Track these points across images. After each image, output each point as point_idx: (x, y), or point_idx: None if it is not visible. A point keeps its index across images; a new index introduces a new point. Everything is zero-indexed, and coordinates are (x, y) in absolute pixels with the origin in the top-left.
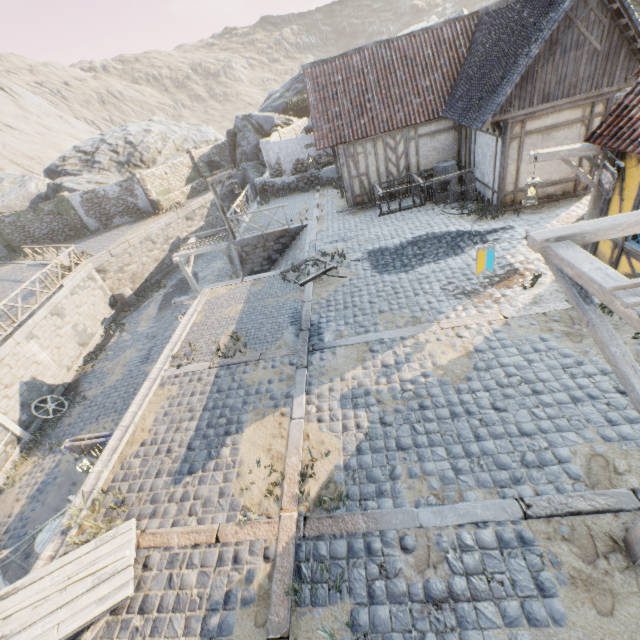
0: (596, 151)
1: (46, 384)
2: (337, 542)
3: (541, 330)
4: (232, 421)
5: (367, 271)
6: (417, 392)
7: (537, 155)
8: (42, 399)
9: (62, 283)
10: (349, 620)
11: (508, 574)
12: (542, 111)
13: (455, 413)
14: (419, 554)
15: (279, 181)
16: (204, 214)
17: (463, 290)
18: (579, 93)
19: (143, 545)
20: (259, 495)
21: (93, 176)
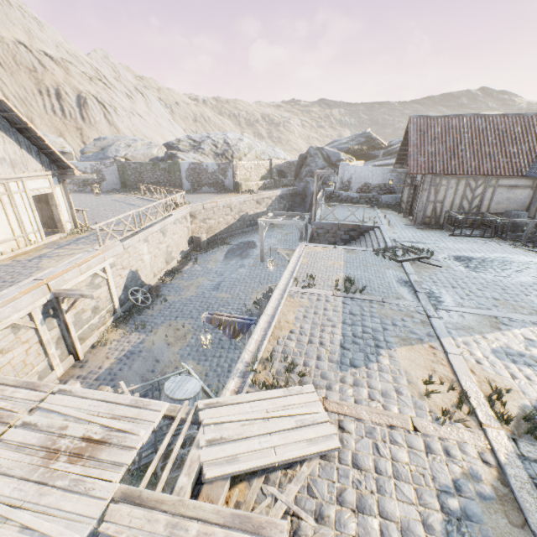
0: None
1: (141, 279)
2: None
3: None
4: (378, 338)
5: (460, 268)
6: None
7: None
8: (135, 289)
9: (171, 213)
10: None
11: None
12: None
13: None
14: None
15: (345, 194)
16: (268, 203)
17: None
18: None
19: (331, 409)
20: (443, 404)
21: (197, 156)
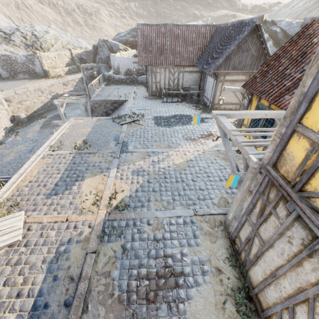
0: (244, 91)
1: None
2: (122, 221)
3: (215, 156)
4: (79, 176)
5: (152, 124)
6: (164, 172)
7: (225, 88)
8: None
9: None
10: (122, 244)
11: (185, 232)
12: (232, 73)
13: (177, 181)
14: (154, 226)
15: (117, 76)
16: (74, 84)
17: (190, 138)
18: (246, 70)
19: (28, 221)
20: (89, 204)
21: (9, 47)
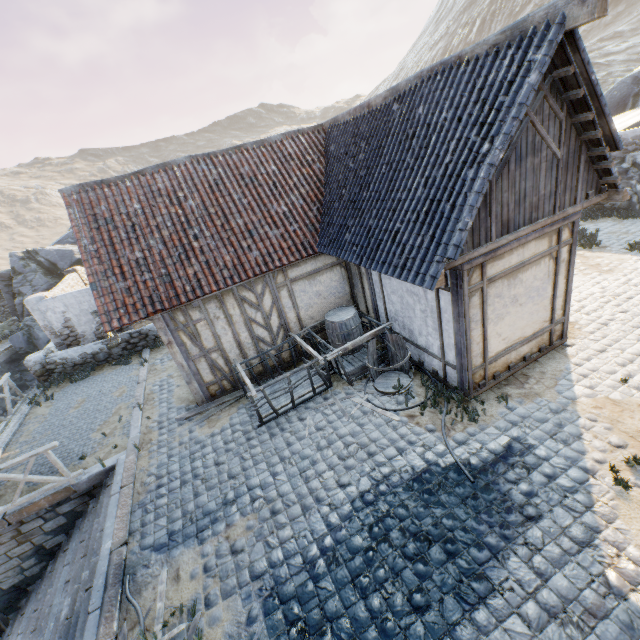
0: None
1: None
2: None
3: None
4: None
5: None
6: None
7: None
8: None
9: None
10: None
11: None
12: (505, 246)
13: None
14: None
15: (74, 353)
16: None
17: None
18: (542, 216)
19: None
20: None
21: None
